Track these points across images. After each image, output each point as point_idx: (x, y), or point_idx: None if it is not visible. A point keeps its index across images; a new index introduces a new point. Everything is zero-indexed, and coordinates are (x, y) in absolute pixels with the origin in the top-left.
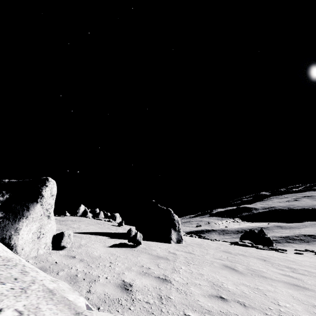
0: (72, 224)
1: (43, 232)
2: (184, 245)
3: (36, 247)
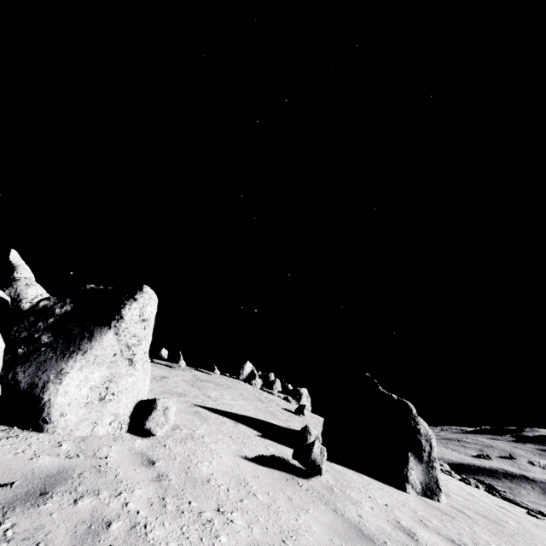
0: (211, 390)
1: (113, 390)
2: (444, 508)
3: (93, 418)
